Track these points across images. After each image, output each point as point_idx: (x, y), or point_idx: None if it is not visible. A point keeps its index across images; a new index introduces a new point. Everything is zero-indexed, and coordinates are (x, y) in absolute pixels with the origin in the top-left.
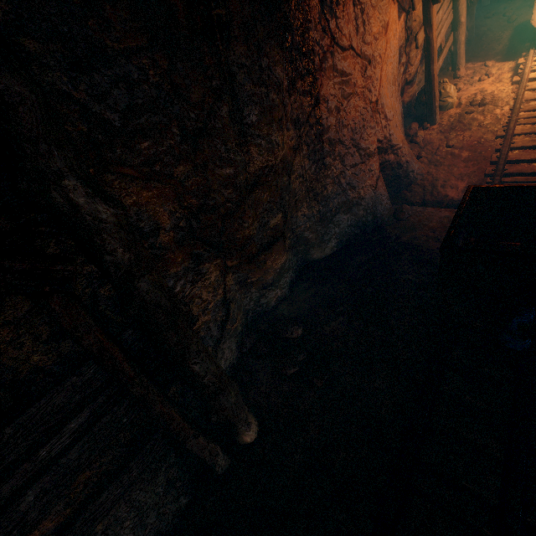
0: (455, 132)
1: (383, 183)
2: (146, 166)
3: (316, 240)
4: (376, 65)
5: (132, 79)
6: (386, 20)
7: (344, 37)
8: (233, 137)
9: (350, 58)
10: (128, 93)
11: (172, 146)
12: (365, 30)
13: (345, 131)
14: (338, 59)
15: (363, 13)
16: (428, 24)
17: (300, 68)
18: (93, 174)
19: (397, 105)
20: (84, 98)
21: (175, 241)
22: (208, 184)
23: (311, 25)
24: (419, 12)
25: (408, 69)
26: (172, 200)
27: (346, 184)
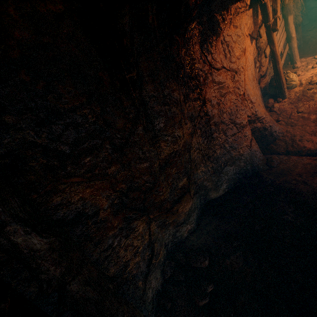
0: (301, 102)
1: (255, 143)
2: (89, 172)
3: (212, 186)
4: (240, 73)
5: (77, 122)
6: (243, 47)
7: (218, 62)
8: (147, 142)
9: (223, 73)
10: (75, 131)
11: (106, 156)
12: (231, 55)
13: (224, 115)
14: (215, 76)
15: (228, 47)
16: (271, 43)
17: (190, 86)
18: (50, 188)
19: (257, 91)
20: (45, 141)
21: (111, 214)
22: (132, 174)
23: (196, 61)
24: (264, 38)
25: (261, 69)
26: (108, 189)
27: (229, 147)
